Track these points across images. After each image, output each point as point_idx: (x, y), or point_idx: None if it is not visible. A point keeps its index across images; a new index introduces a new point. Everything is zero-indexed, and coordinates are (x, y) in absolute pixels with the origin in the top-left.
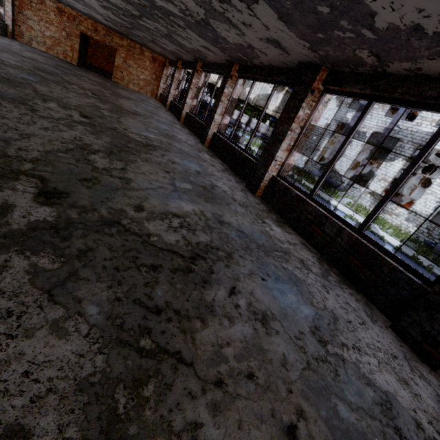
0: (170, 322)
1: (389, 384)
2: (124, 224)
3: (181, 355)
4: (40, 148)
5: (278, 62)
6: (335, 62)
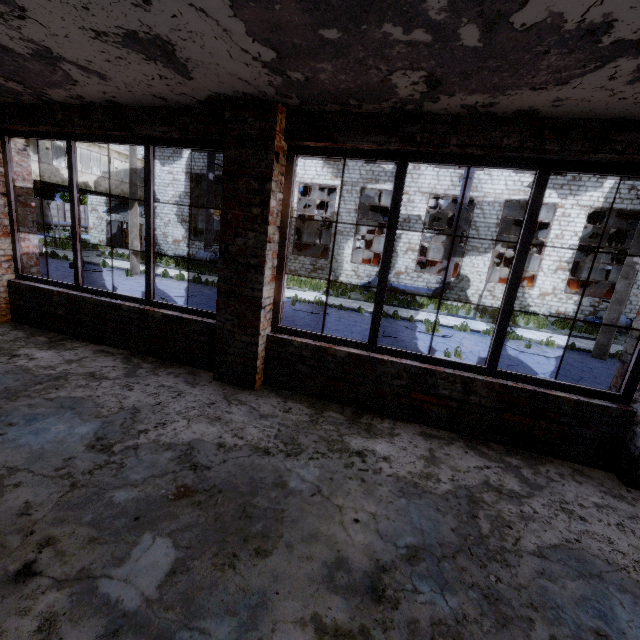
0: None
1: None
2: None
3: None
4: None
5: (142, 94)
6: (317, 94)
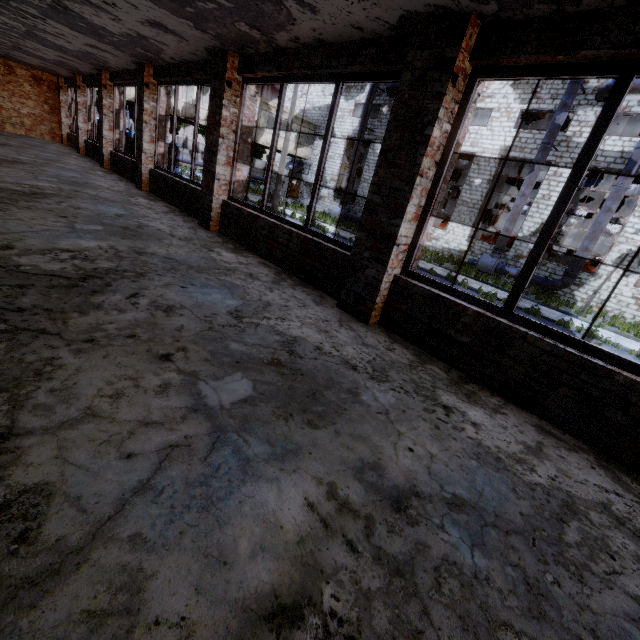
0: (36, 315)
1: (304, 333)
2: None
3: (45, 331)
4: None
5: (187, 53)
6: (233, 42)
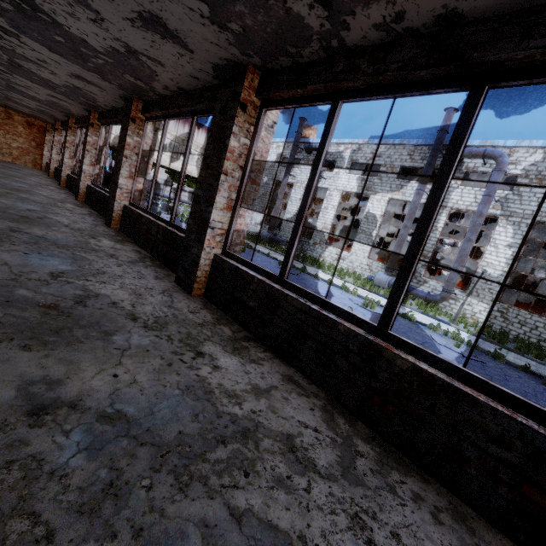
0: None
1: (113, 293)
2: None
3: None
4: None
5: (112, 101)
6: (133, 91)
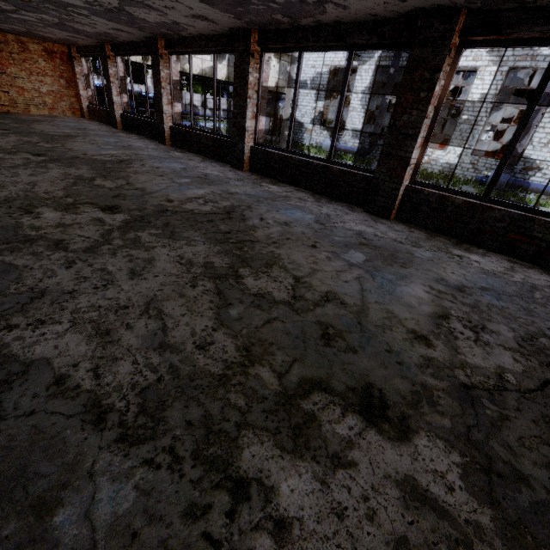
0: None
1: None
2: (470, 382)
3: None
4: (206, 322)
5: (362, 15)
6: None
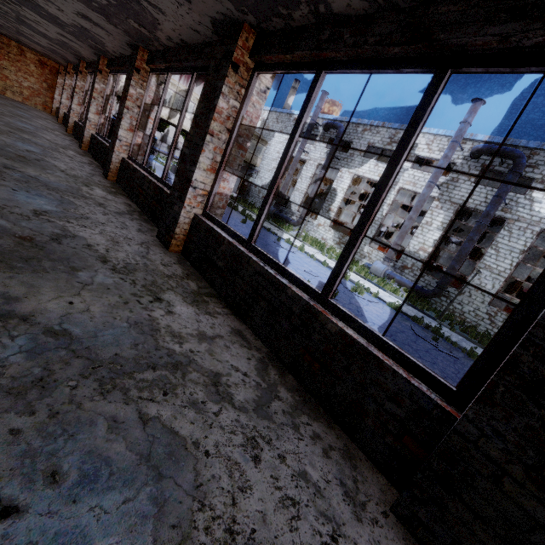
0: None
1: (91, 237)
2: None
3: None
4: None
5: (120, 47)
6: (138, 39)
